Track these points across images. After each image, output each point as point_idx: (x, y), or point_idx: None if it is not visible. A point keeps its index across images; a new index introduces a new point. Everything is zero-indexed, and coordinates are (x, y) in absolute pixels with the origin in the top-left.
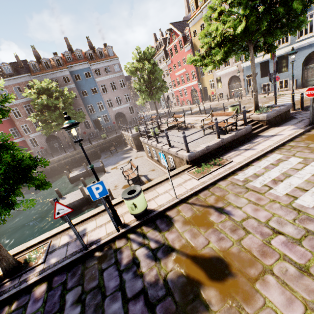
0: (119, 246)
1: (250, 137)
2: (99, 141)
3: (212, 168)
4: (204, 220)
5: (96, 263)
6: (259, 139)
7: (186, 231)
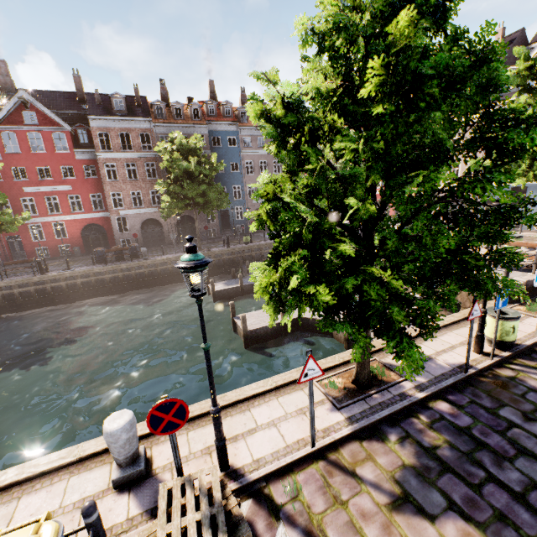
0: (510, 375)
1: None
2: (239, 245)
3: None
4: None
5: (497, 388)
6: None
7: None
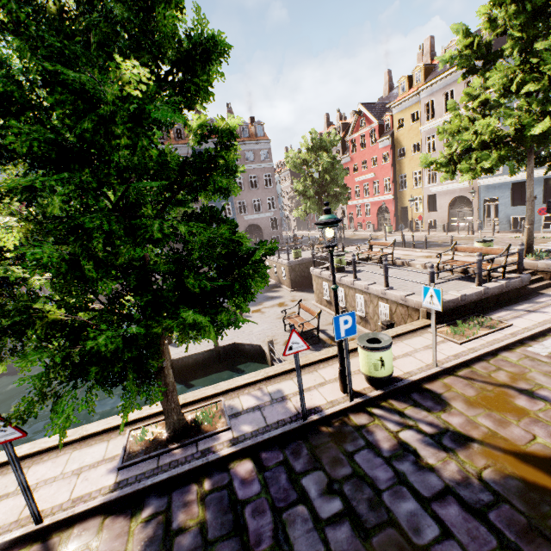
0: (361, 423)
1: (525, 293)
2: None
3: (478, 330)
4: (506, 404)
5: (330, 441)
6: (544, 298)
7: (479, 416)
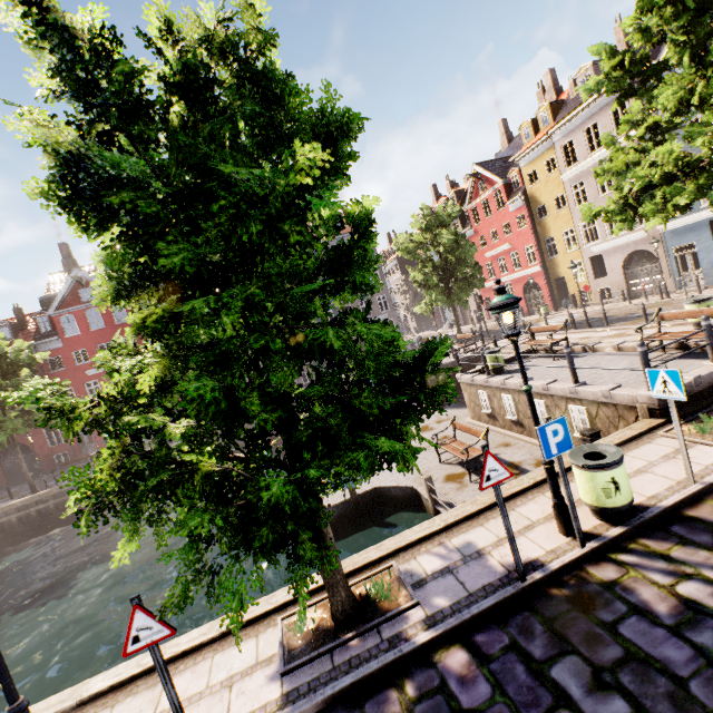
0: (610, 577)
1: None
2: None
3: None
4: None
5: (572, 610)
6: None
7: None
